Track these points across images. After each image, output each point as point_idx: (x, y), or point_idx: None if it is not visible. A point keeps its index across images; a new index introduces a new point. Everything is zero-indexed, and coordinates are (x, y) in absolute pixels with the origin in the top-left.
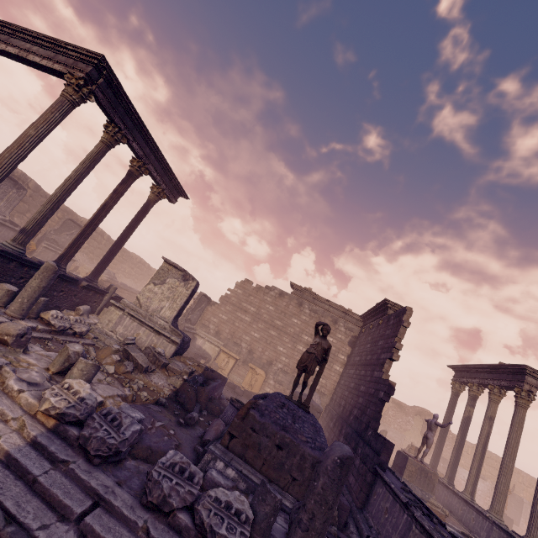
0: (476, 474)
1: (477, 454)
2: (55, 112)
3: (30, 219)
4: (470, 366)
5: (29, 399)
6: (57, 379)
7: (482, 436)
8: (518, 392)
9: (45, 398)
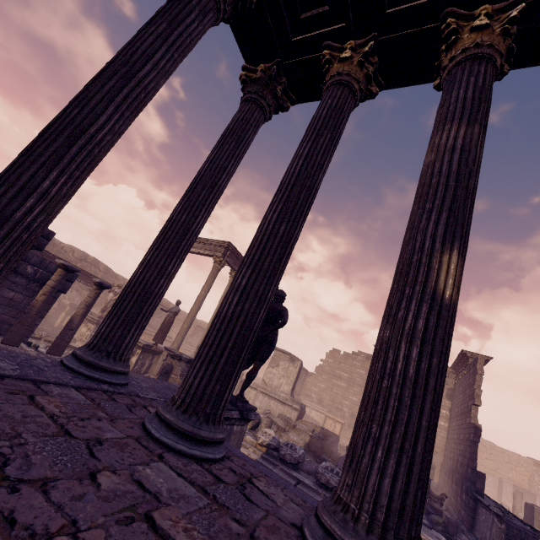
0: None
1: None
2: (211, 278)
3: (201, 339)
4: None
5: (251, 439)
6: (251, 432)
7: None
8: None
9: (259, 436)
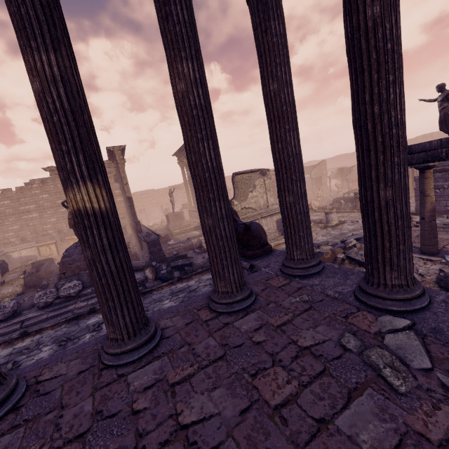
0: None
1: None
2: None
3: None
4: (178, 151)
5: None
6: None
7: None
8: None
9: None
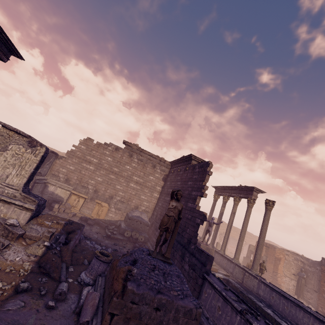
0: (226, 241)
1: (227, 231)
2: None
3: None
4: (224, 187)
5: None
6: None
7: (230, 222)
8: (249, 200)
9: None
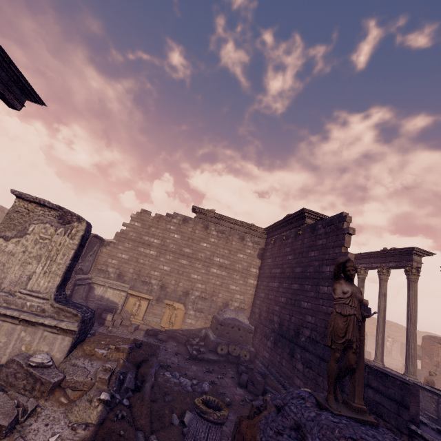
0: (382, 343)
1: (379, 327)
2: None
3: None
4: (356, 255)
5: None
6: None
7: (381, 311)
8: (409, 271)
9: None
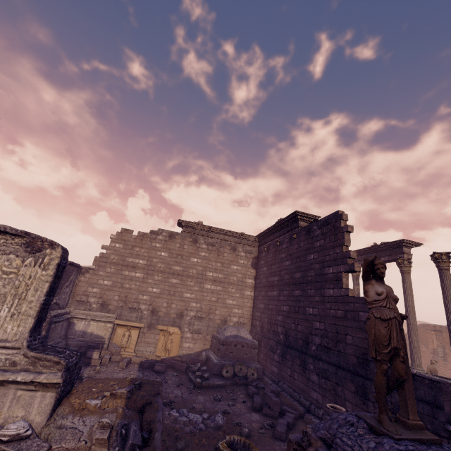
0: None
1: None
2: None
3: None
4: None
5: None
6: None
7: None
8: (401, 263)
9: None
